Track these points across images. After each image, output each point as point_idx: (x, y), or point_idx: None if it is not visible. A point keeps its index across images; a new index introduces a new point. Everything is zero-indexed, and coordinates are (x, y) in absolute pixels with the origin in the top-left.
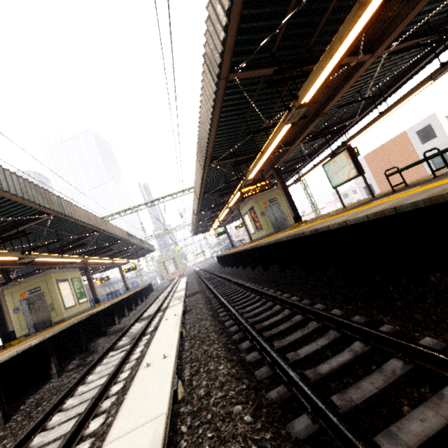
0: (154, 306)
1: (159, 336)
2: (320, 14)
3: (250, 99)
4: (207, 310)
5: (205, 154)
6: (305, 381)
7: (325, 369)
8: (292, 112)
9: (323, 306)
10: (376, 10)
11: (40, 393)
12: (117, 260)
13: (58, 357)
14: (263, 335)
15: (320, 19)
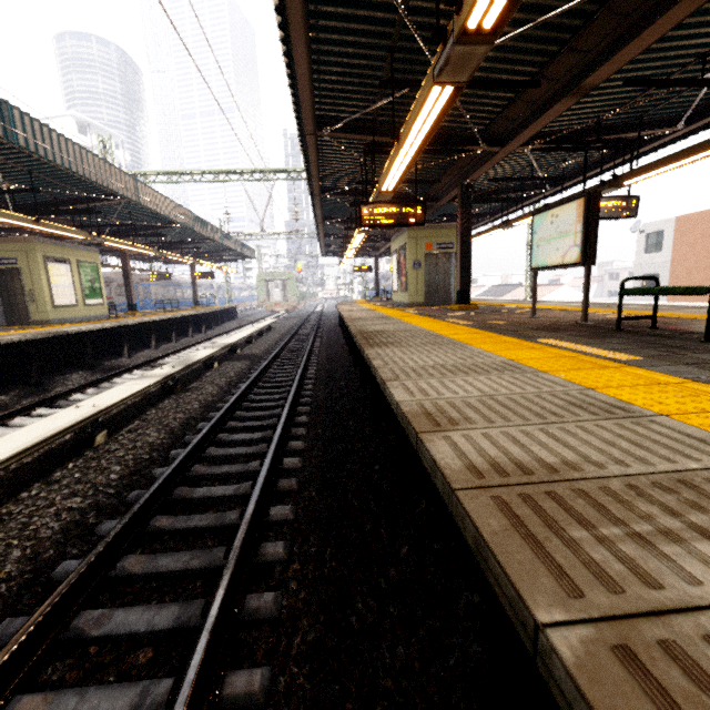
0: (197, 349)
1: None
2: None
3: None
4: (201, 404)
5: (292, 103)
6: None
7: None
8: (448, 49)
9: (288, 516)
10: None
11: None
12: (170, 256)
13: None
14: (149, 524)
15: None
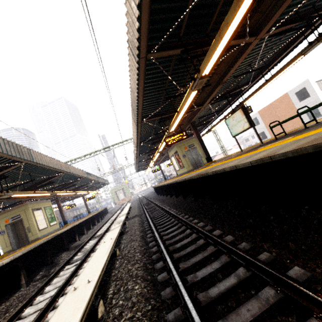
0: (106, 226)
1: (93, 258)
2: (214, 7)
3: (166, 73)
4: (139, 232)
5: (136, 114)
6: (194, 307)
7: (215, 292)
8: (197, 82)
9: (220, 232)
10: (253, 2)
11: (10, 300)
12: (79, 192)
13: (29, 269)
14: (173, 257)
15: (215, 11)
